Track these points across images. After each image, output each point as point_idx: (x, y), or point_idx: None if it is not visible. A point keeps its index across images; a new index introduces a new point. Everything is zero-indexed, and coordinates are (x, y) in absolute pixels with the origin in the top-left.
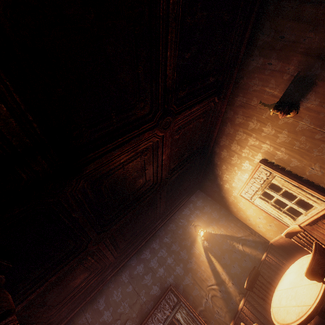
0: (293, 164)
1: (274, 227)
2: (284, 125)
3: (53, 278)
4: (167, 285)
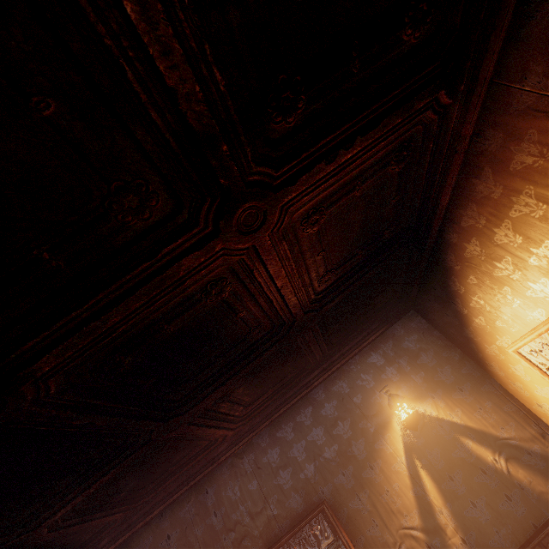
0: None
1: None
2: None
3: (98, 483)
4: (317, 499)
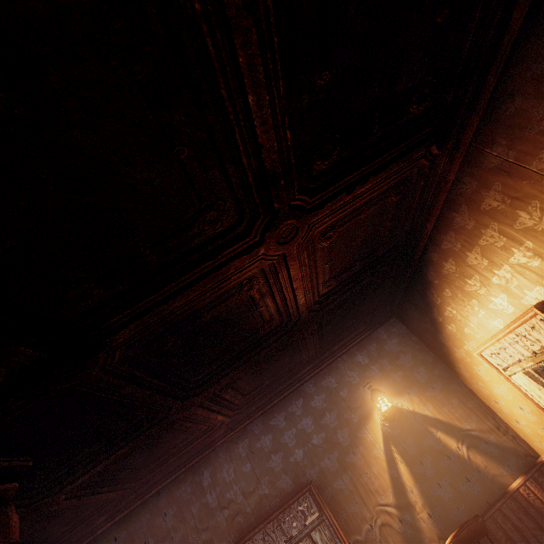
0: None
1: None
2: None
3: (119, 453)
4: (305, 480)
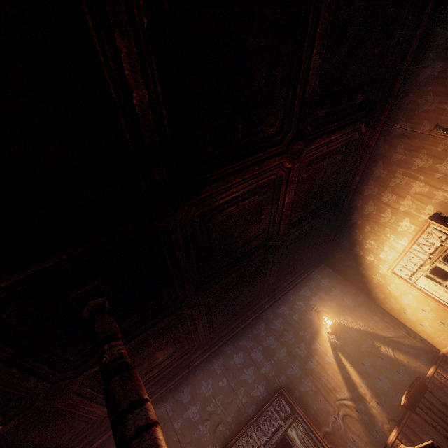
0: None
1: None
2: None
3: (141, 335)
4: (276, 387)
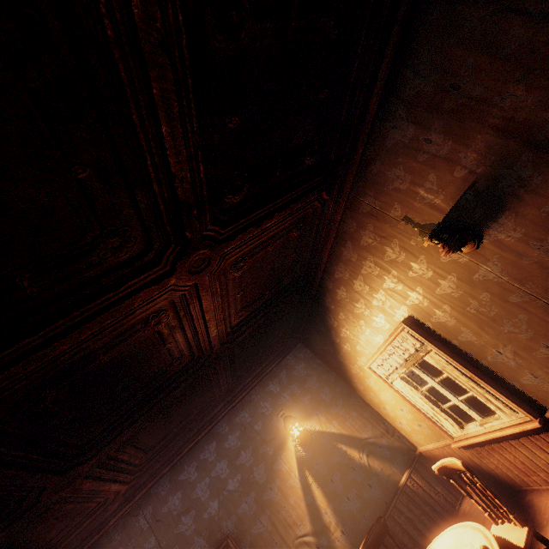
0: (464, 337)
1: (427, 430)
2: (450, 265)
3: None
4: (221, 536)
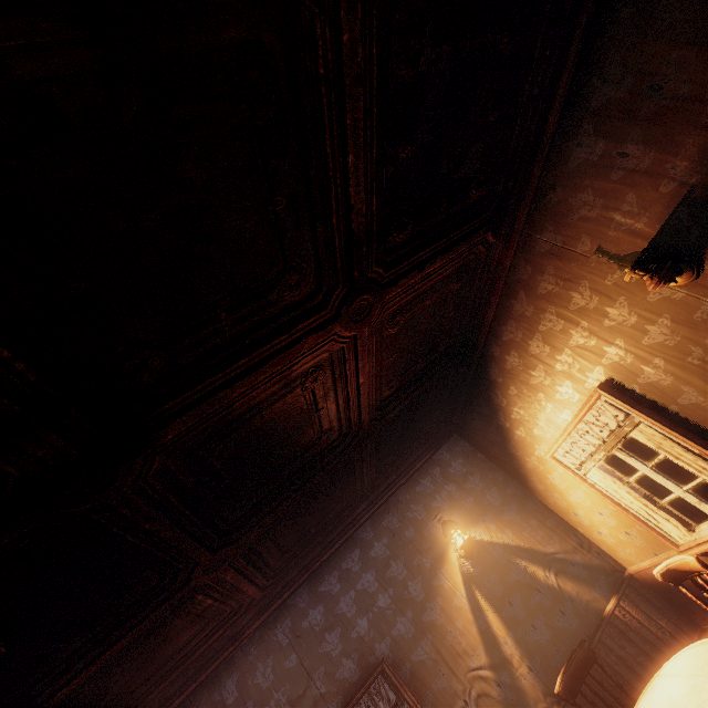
0: (686, 399)
1: (639, 539)
2: (661, 305)
3: (114, 649)
4: (375, 660)
